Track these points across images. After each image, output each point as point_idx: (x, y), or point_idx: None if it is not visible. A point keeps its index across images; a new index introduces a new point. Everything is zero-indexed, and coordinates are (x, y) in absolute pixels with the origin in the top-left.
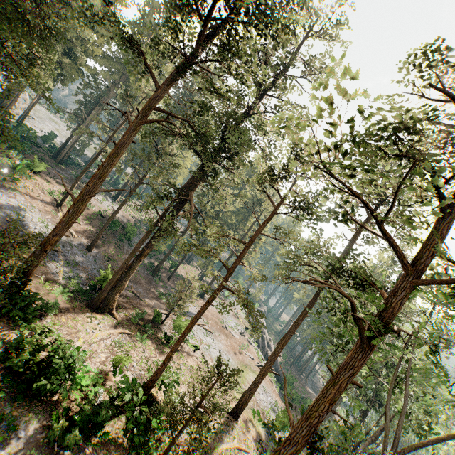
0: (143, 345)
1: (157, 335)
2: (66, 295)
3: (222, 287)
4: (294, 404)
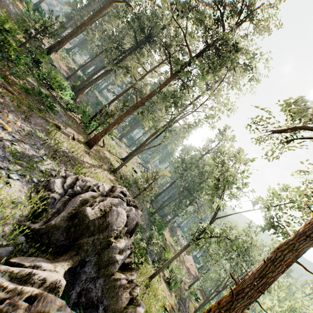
0: None
1: None
2: None
3: (132, 86)
4: (155, 205)
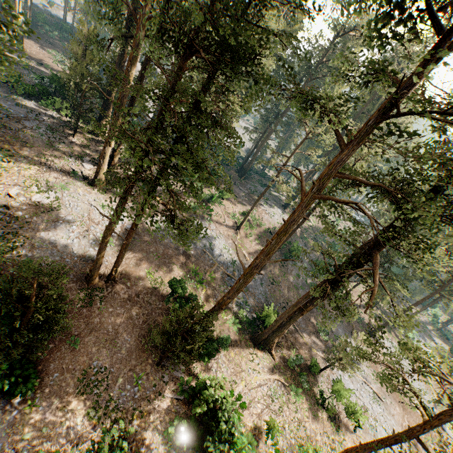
0: (296, 400)
1: (312, 389)
2: (236, 327)
3: (413, 436)
4: None
